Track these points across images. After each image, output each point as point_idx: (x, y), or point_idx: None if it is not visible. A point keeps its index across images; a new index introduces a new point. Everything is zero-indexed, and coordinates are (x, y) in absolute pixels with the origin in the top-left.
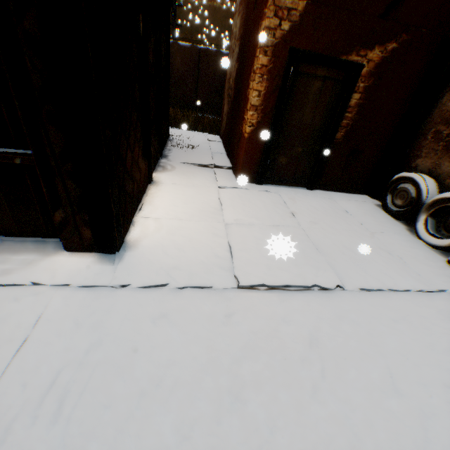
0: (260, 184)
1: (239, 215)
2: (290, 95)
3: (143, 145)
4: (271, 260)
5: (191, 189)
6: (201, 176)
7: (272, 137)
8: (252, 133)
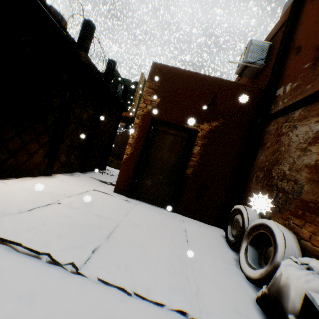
0: (129, 197)
1: (77, 202)
2: (153, 141)
3: (50, 149)
4: (43, 226)
5: (69, 184)
6: (91, 183)
7: (139, 164)
8: (126, 159)
